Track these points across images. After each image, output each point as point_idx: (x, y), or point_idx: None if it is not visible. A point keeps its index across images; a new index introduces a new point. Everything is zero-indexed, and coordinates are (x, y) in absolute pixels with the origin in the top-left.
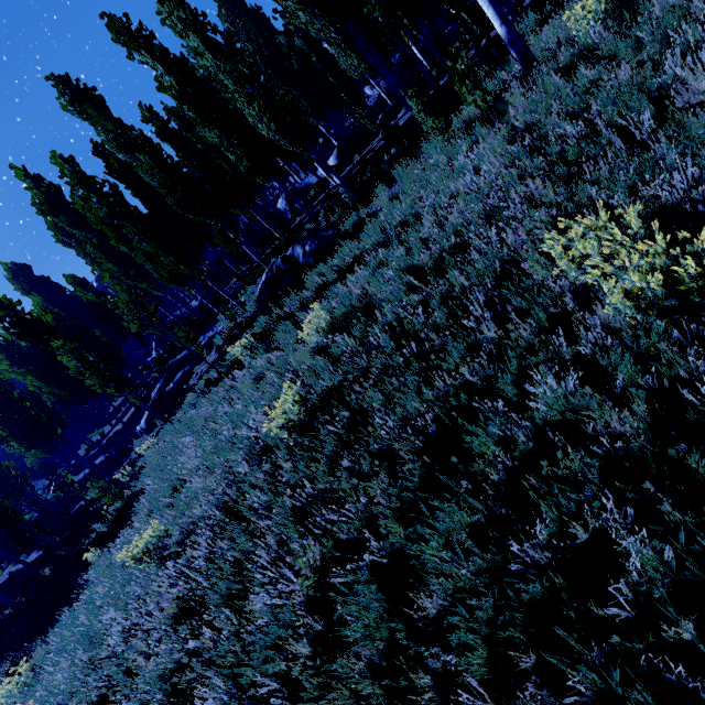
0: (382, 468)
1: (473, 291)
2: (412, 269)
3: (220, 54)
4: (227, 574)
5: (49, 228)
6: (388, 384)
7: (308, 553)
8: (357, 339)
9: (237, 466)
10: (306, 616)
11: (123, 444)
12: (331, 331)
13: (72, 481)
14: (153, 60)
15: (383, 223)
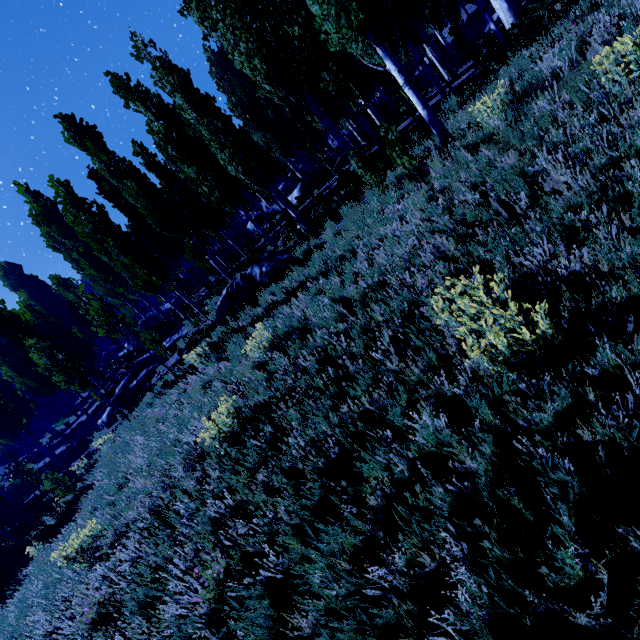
0: (290, 485)
1: (384, 326)
2: (343, 299)
3: (200, 111)
4: (146, 580)
5: (42, 235)
6: (306, 405)
7: (215, 565)
8: (291, 358)
9: (174, 470)
10: (208, 628)
11: (85, 435)
12: (271, 347)
13: (30, 470)
14: (146, 109)
15: (325, 255)
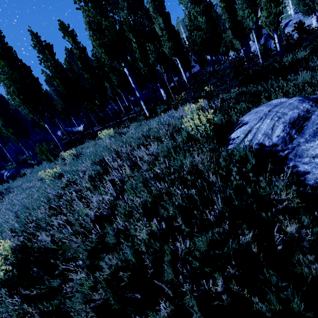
0: None
1: None
2: None
3: None
4: None
5: None
6: None
7: None
8: None
9: None
10: None
11: None
12: None
13: None
14: None
15: (7, 186)
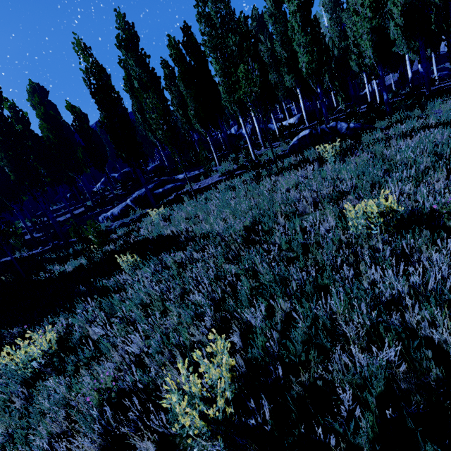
0: None
1: None
2: None
3: None
4: None
5: None
6: None
7: None
8: None
9: None
10: None
11: (79, 224)
12: None
13: (21, 234)
14: None
15: None
